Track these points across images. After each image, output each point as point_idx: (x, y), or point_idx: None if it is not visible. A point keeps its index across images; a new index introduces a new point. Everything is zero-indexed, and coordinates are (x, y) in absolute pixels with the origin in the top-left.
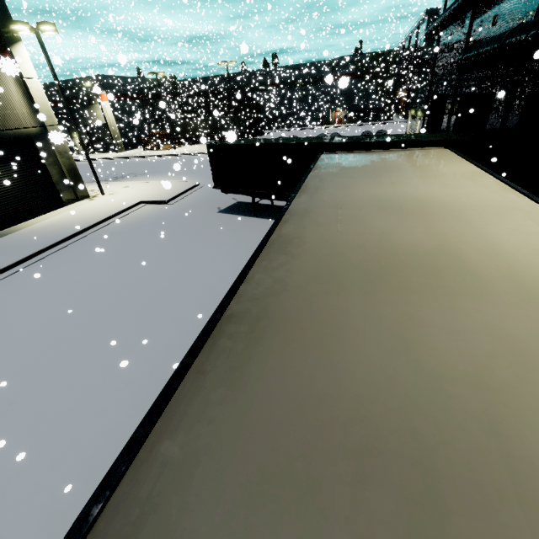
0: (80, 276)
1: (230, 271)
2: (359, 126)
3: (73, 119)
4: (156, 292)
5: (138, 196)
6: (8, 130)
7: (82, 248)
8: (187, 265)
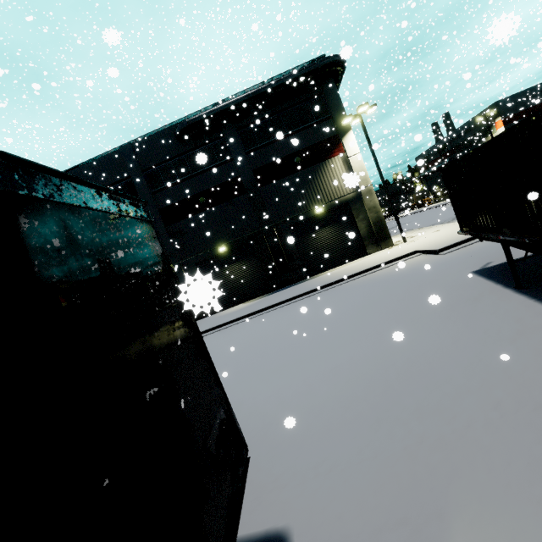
0: (276, 324)
1: (314, 377)
2: None
3: (381, 175)
4: (258, 363)
5: (424, 244)
6: (332, 201)
7: (315, 299)
8: (312, 345)
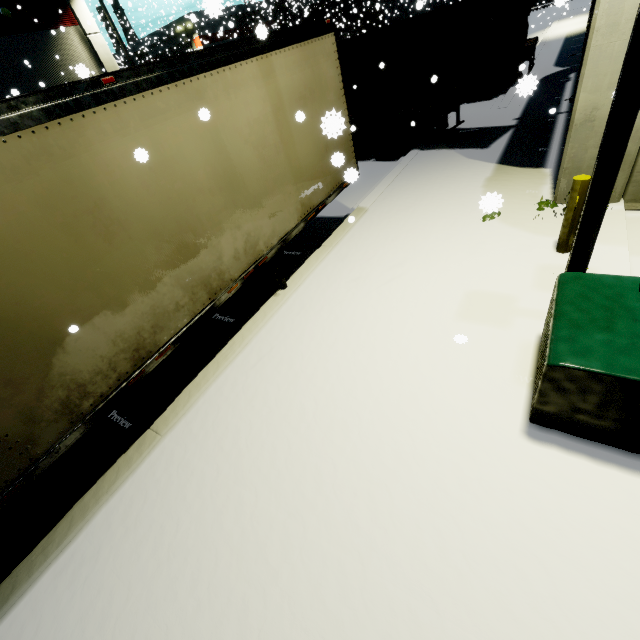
0: None
1: None
2: (536, 11)
3: None
4: None
5: None
6: None
7: None
8: None
